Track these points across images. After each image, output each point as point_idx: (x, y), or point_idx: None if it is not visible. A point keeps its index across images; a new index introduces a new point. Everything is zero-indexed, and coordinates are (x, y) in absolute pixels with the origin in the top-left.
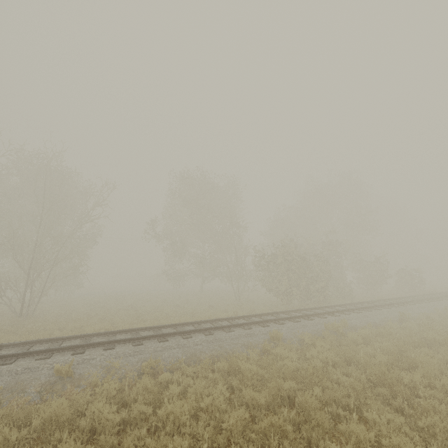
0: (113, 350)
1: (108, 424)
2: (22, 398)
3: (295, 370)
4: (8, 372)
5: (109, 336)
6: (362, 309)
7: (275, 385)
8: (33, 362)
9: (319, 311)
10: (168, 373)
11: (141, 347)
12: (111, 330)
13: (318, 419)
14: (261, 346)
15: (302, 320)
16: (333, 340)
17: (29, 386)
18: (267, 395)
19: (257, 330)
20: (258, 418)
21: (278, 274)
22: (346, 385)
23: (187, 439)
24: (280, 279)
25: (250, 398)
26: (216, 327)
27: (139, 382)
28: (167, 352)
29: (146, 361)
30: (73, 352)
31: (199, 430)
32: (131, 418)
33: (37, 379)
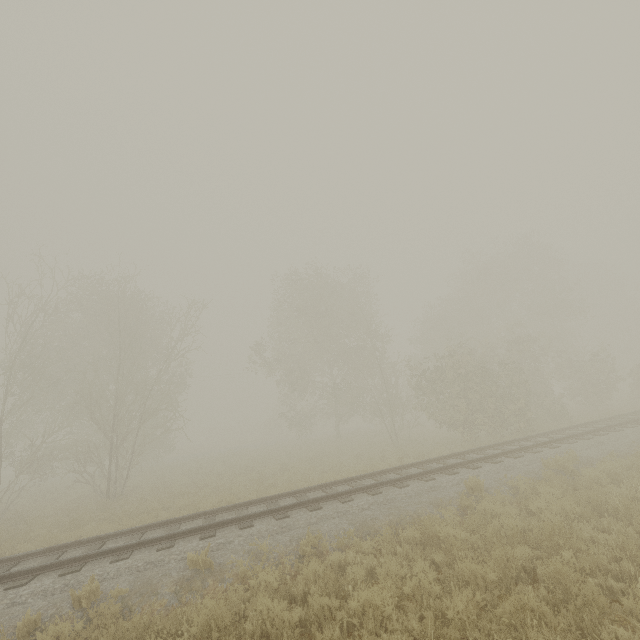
0: (252, 528)
1: (284, 626)
2: (155, 602)
3: (519, 532)
4: (128, 569)
5: (238, 510)
6: (593, 433)
7: (502, 553)
8: (155, 554)
9: (526, 444)
10: (337, 552)
11: (289, 520)
12: (240, 502)
13: (586, 595)
14: (457, 503)
15: (504, 460)
16: (563, 483)
17: (160, 585)
18: (496, 568)
19: (443, 480)
20: (490, 602)
21: (450, 397)
22: (607, 545)
23: (401, 638)
24: (454, 404)
25: (472, 575)
26: (383, 483)
27: (302, 568)
28: (326, 524)
29: (302, 539)
30: (200, 536)
31: (415, 623)
32: (311, 616)
33: (167, 575)
